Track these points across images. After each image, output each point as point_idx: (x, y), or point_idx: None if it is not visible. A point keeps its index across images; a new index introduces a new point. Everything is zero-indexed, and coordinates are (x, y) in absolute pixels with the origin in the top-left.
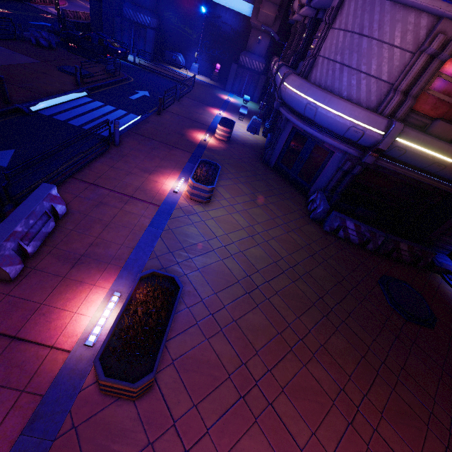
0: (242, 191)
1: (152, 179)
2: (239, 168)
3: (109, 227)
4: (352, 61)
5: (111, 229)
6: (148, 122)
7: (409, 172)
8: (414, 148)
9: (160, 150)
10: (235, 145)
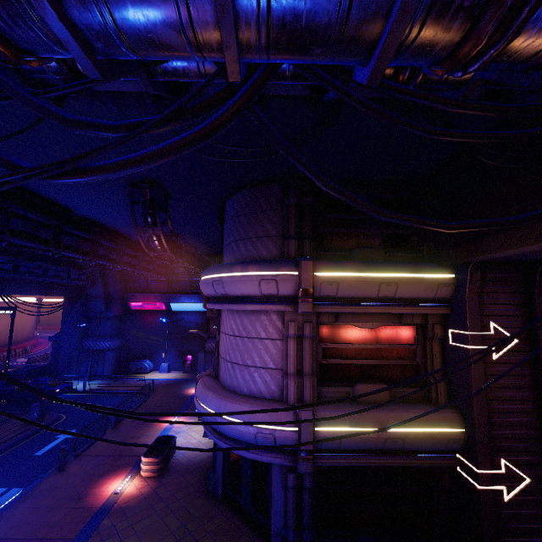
0: None
1: None
2: (154, 534)
3: None
4: (238, 358)
5: None
6: (29, 497)
7: (372, 460)
8: (347, 432)
9: None
10: (171, 476)
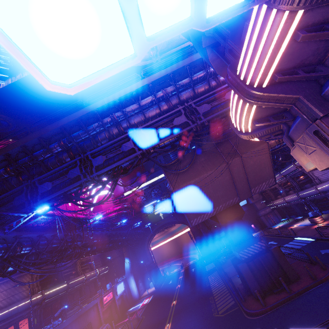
0: None
1: None
2: None
3: None
4: None
5: None
6: (303, 235)
7: None
8: None
9: (328, 230)
10: (328, 219)
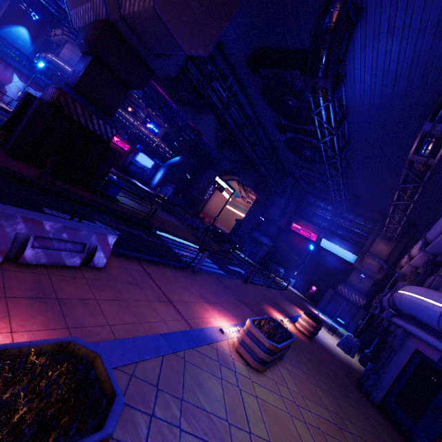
0: (320, 398)
1: (205, 306)
2: (319, 369)
3: (120, 302)
4: None
5: (120, 305)
6: (232, 280)
7: None
8: None
9: (230, 297)
10: (319, 346)
